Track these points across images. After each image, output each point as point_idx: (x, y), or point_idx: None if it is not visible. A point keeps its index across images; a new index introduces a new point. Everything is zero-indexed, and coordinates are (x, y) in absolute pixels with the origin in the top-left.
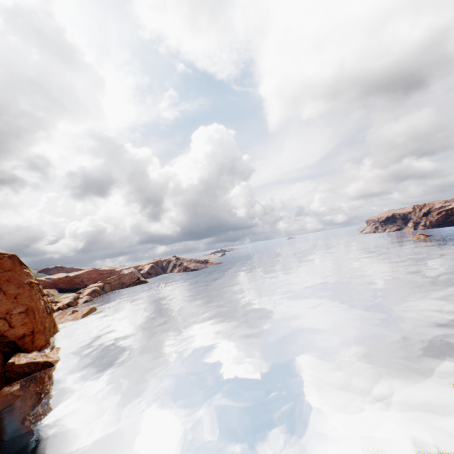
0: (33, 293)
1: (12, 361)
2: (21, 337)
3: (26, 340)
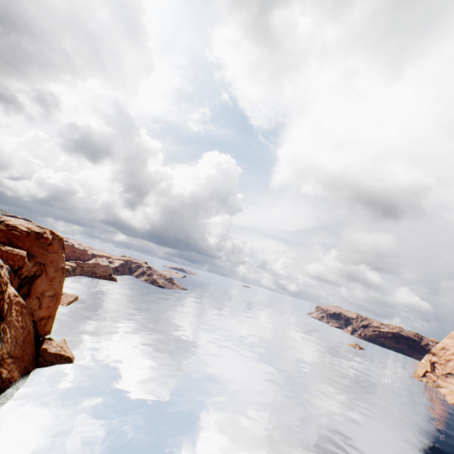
0: (62, 279)
1: (46, 347)
2: (41, 318)
3: (42, 322)
